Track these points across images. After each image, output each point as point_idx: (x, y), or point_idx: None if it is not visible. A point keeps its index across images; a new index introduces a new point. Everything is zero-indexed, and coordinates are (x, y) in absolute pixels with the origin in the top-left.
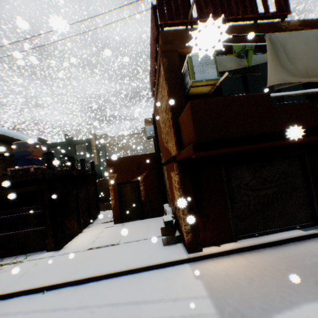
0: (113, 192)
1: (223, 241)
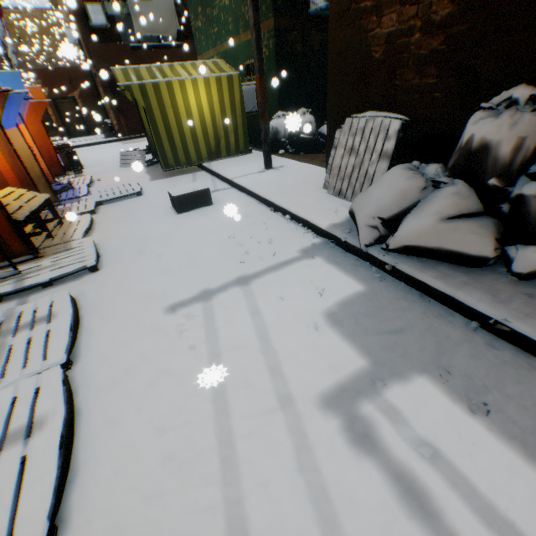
0: (52, 108)
1: (140, 133)
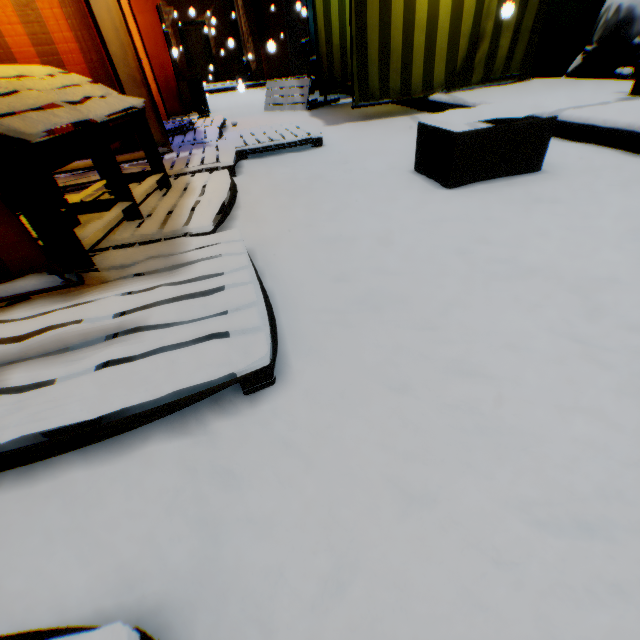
0: (175, 40)
1: (283, 77)
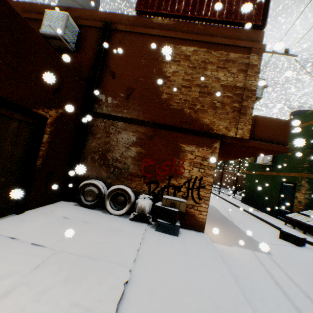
0: None
1: None
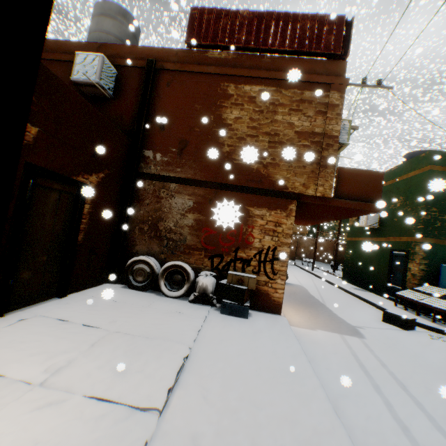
0: None
1: None
